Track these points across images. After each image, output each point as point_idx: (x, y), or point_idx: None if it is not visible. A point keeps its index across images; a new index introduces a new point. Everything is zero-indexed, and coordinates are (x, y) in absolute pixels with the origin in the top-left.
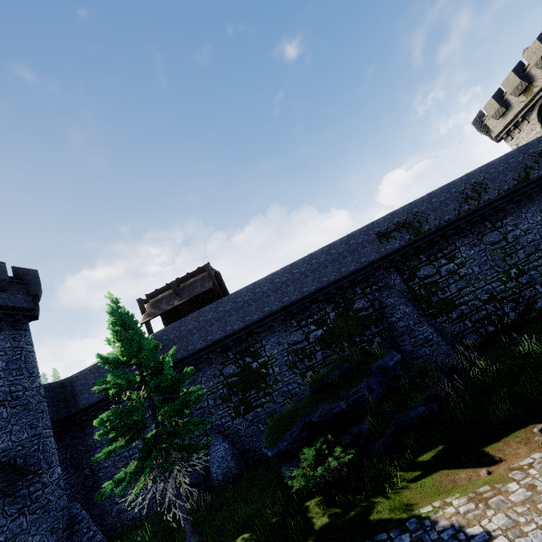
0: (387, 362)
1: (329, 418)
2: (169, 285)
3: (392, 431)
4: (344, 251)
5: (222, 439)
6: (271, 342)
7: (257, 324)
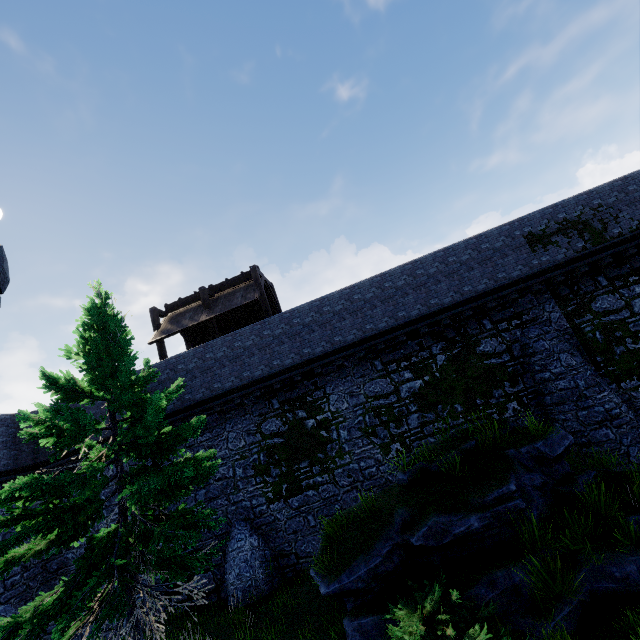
0: (552, 448)
1: (443, 543)
2: (199, 295)
3: (585, 596)
4: (470, 260)
5: (249, 532)
6: (339, 391)
7: (321, 361)
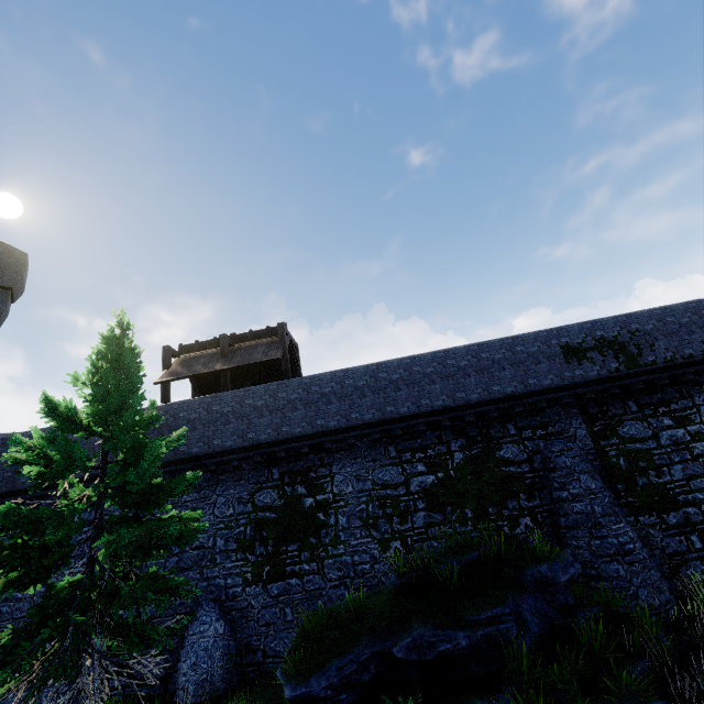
0: (556, 574)
1: (426, 659)
2: (218, 341)
3: None
4: (502, 360)
5: (216, 615)
6: (346, 472)
7: (333, 436)
